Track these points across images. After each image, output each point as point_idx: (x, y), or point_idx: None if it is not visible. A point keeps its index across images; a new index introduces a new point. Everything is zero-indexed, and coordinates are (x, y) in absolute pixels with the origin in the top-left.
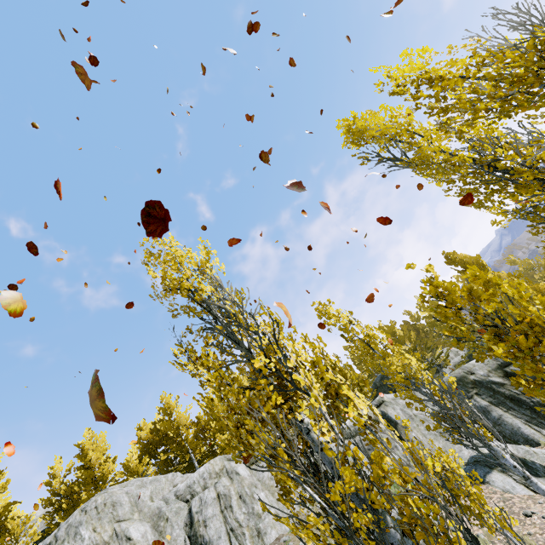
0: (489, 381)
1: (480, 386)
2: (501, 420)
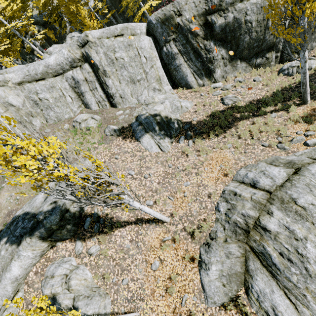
0: (189, 29)
1: (180, 32)
2: (179, 68)
